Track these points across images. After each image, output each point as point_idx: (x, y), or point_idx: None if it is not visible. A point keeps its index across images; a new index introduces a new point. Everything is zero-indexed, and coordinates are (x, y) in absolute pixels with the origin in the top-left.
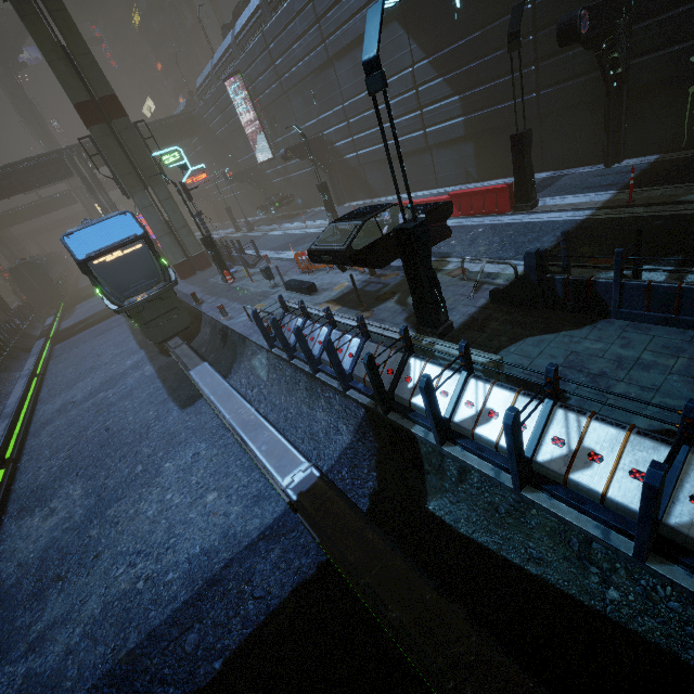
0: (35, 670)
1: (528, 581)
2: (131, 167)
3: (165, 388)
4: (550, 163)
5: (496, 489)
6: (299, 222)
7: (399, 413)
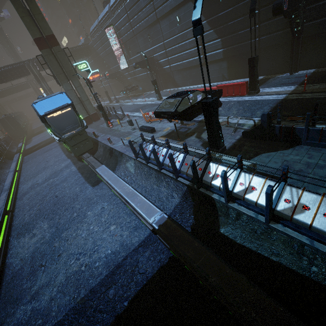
0: (36, 308)
1: (272, 264)
2: (61, 70)
3: (83, 177)
4: (263, 72)
5: (255, 223)
6: (141, 99)
7: (205, 188)
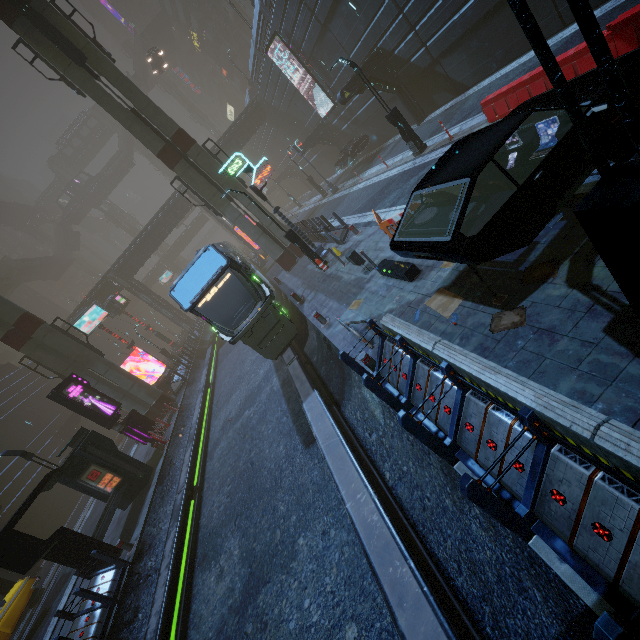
0: None
1: None
2: (214, 188)
3: (289, 412)
4: None
5: None
6: (379, 165)
7: None
